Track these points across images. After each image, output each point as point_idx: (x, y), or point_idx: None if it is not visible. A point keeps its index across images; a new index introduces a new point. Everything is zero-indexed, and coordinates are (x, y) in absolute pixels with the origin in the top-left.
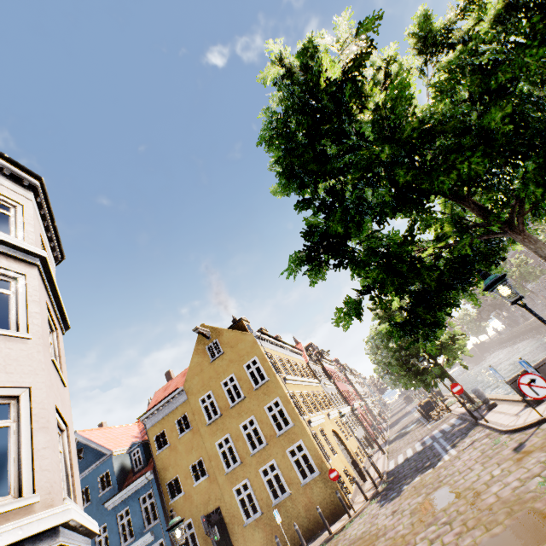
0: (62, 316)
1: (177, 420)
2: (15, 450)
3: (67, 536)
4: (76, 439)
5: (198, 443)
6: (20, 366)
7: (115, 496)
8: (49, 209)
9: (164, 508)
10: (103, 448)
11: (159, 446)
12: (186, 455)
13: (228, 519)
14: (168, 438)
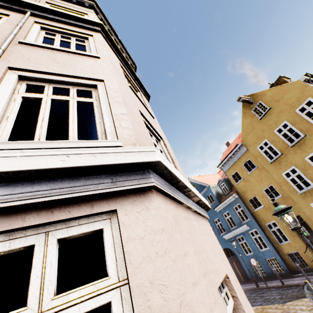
0: (141, 87)
1: (243, 164)
2: (99, 117)
3: (169, 188)
4: (190, 181)
5: (265, 176)
6: (93, 69)
7: (218, 206)
8: (110, 25)
9: (251, 213)
10: (203, 184)
11: (236, 181)
12: (257, 184)
13: (310, 224)
14: (240, 175)
